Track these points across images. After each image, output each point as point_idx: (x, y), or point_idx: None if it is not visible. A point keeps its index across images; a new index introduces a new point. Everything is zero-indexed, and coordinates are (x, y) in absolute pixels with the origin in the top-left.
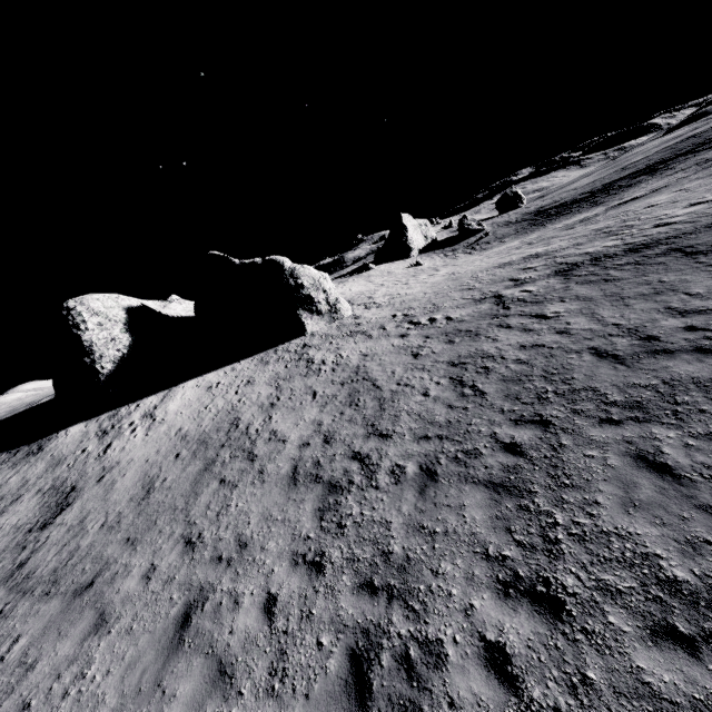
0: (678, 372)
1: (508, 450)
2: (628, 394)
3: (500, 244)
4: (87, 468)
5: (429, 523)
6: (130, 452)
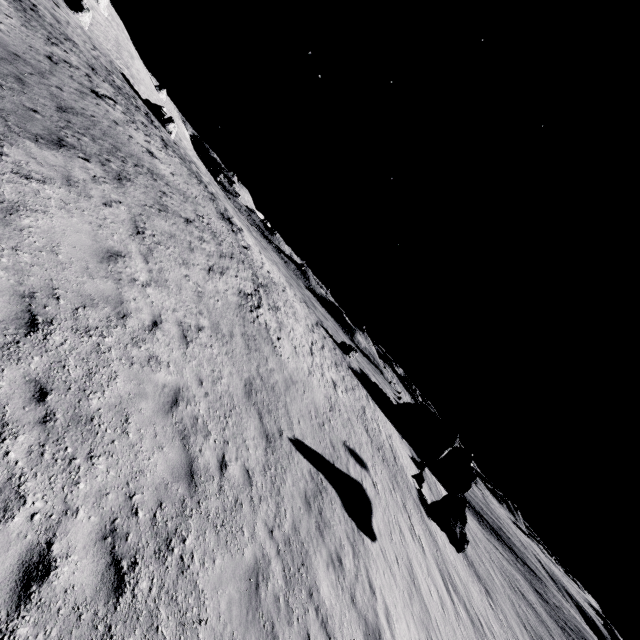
0: None
1: None
2: None
3: None
4: None
5: None
6: None
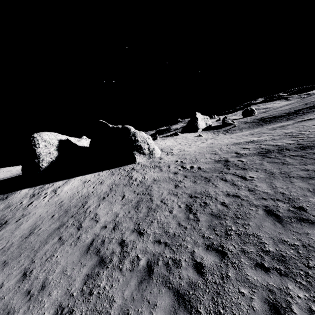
0: (314, 239)
1: (196, 268)
2: (278, 247)
3: (240, 131)
4: (17, 213)
5: (133, 312)
6: (37, 208)
